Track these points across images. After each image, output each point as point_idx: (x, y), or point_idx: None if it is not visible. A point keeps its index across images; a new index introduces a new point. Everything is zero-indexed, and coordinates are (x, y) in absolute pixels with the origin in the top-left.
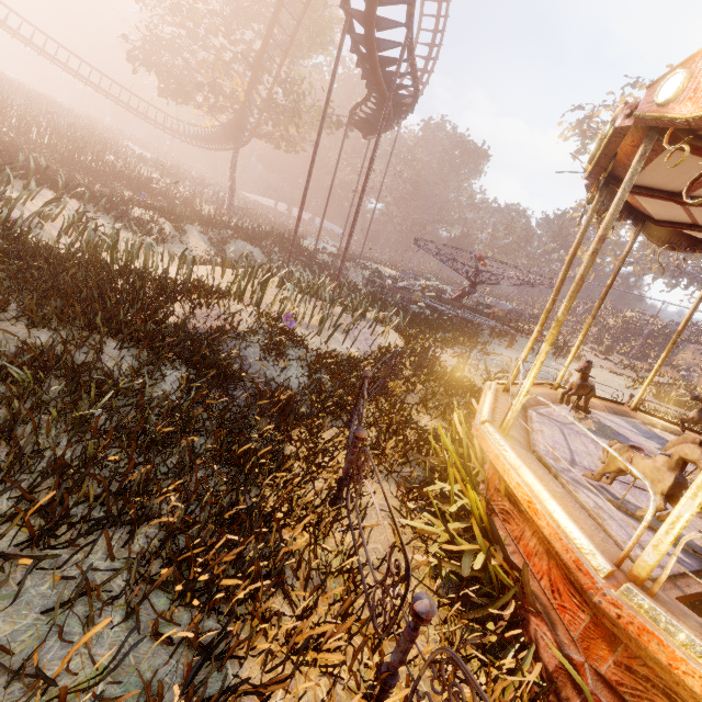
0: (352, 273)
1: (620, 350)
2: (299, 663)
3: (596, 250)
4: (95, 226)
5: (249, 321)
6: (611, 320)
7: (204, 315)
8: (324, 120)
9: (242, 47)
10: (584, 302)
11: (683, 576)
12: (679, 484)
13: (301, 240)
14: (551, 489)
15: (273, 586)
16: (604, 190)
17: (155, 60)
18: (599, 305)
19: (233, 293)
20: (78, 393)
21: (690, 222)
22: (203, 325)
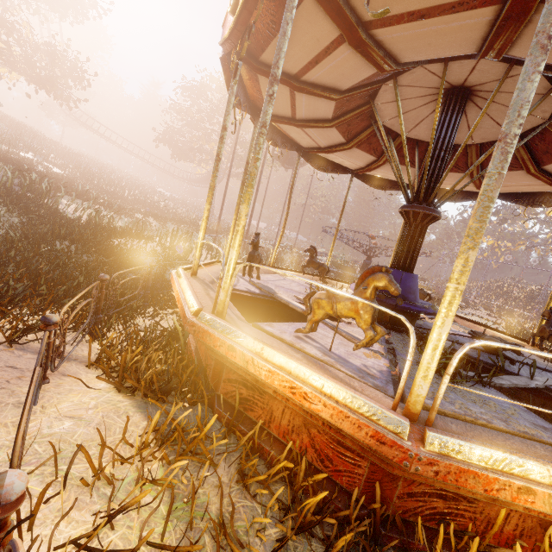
0: (286, 256)
1: (525, 315)
2: (60, 302)
3: (245, 168)
4: (102, 215)
5: (157, 249)
6: (517, 292)
7: (130, 243)
8: (234, 153)
9: (219, 127)
10: (496, 280)
11: (245, 293)
12: (251, 255)
13: (260, 240)
14: (210, 269)
15: (78, 303)
16: (300, 153)
17: (169, 139)
18: (338, 223)
19: (155, 238)
20: (37, 247)
21: (359, 166)
22: (126, 246)
